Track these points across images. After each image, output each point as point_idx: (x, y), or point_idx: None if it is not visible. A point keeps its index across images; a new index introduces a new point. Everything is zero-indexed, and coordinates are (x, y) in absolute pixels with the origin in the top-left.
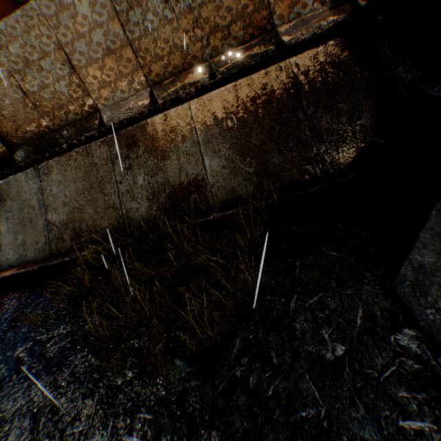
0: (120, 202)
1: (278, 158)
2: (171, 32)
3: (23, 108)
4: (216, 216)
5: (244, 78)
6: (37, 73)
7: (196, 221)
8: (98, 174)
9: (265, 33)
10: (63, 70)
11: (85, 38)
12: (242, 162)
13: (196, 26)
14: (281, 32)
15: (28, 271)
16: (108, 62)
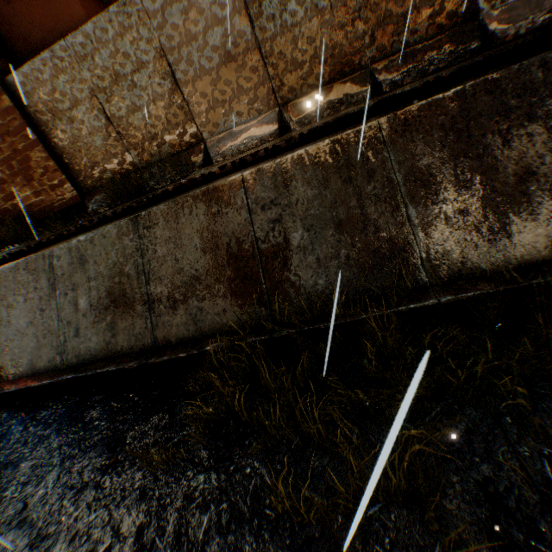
0: (262, 271)
1: (549, 206)
2: (319, 27)
3: (103, 139)
4: (441, 299)
5: (479, 80)
6: (127, 91)
7: (405, 307)
8: (227, 229)
9: (461, 23)
10: (161, 86)
11: (196, 40)
12: (478, 212)
13: (358, 17)
14: (488, 19)
15: (121, 369)
16: (225, 73)
